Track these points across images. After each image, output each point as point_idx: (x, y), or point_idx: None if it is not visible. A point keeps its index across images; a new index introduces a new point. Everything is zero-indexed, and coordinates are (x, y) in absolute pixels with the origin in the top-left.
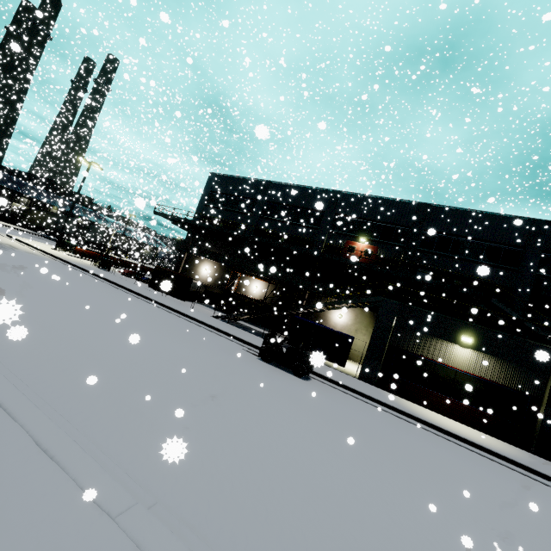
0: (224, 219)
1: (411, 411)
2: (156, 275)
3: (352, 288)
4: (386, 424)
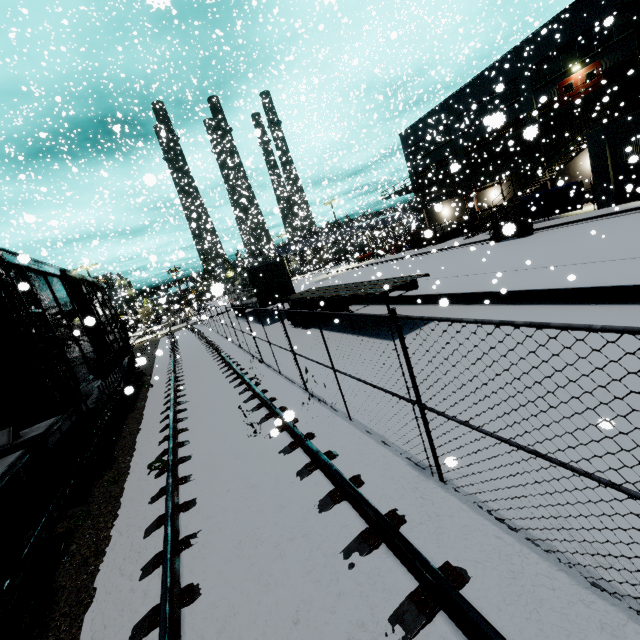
0: (433, 162)
1: (632, 206)
2: (411, 240)
3: (591, 126)
4: (582, 228)
